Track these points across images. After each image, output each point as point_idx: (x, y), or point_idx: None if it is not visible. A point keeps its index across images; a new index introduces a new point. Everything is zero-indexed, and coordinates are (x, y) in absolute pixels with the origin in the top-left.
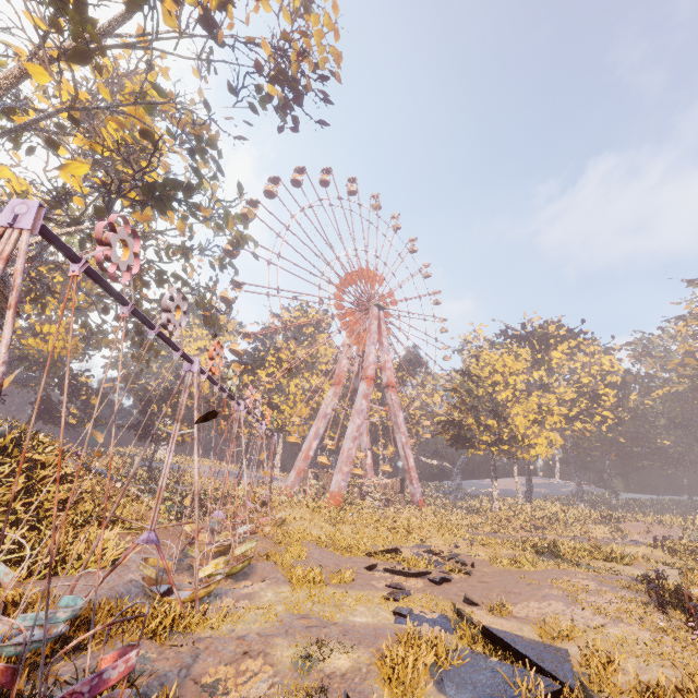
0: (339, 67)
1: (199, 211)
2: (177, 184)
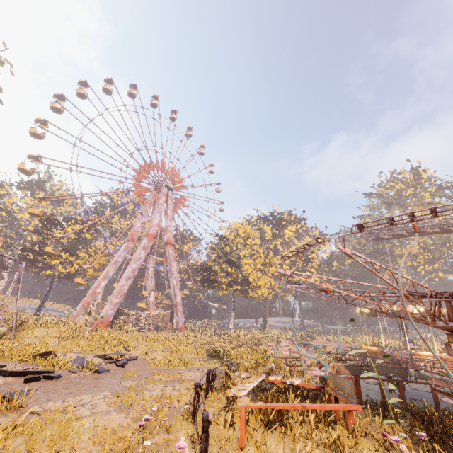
0: None
1: None
2: None
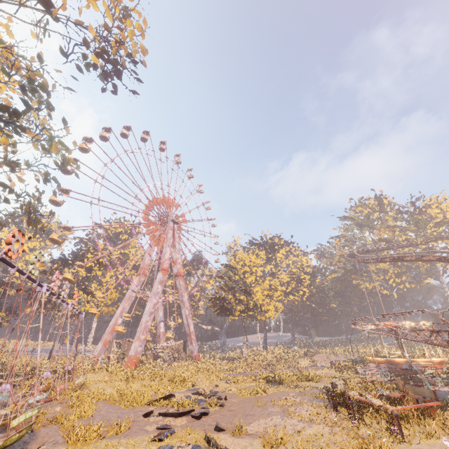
0: (144, 55)
1: (24, 132)
2: (3, 107)
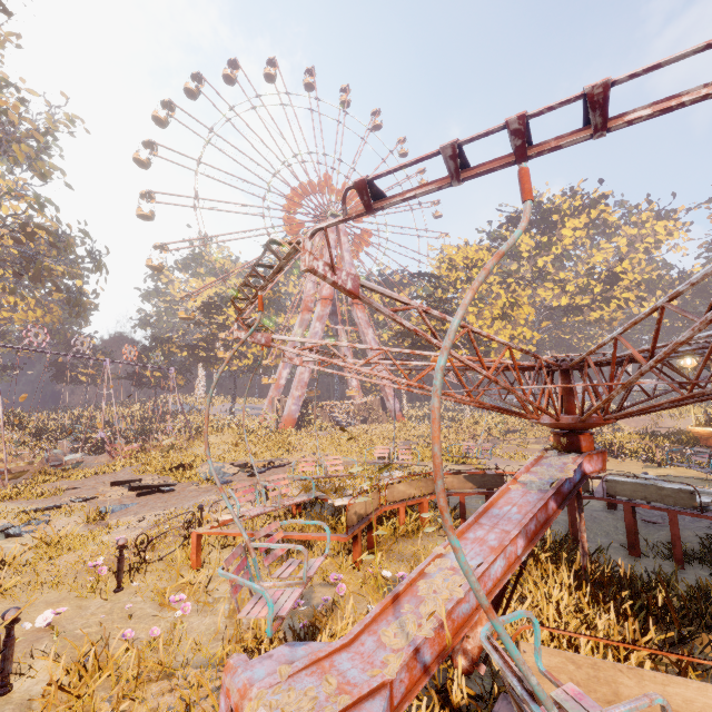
0: None
1: None
2: None
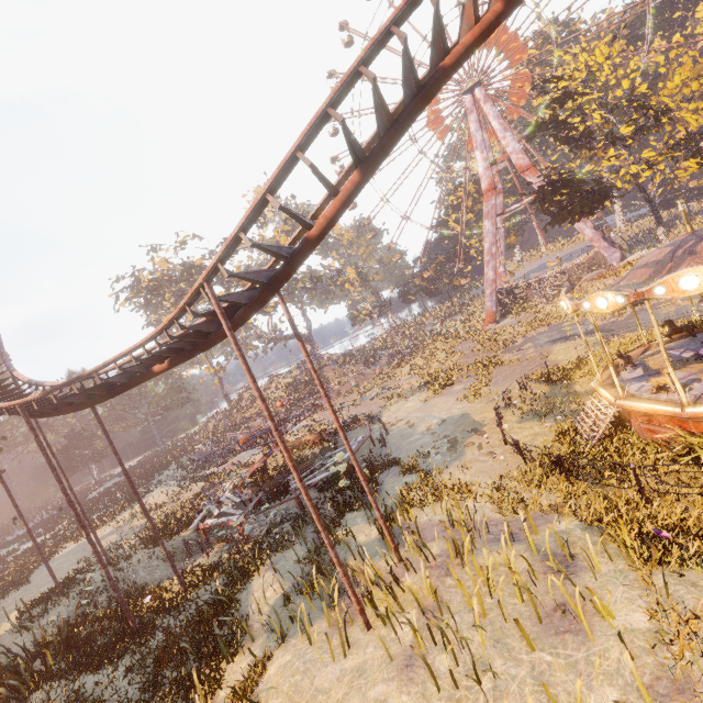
0: None
1: None
2: None
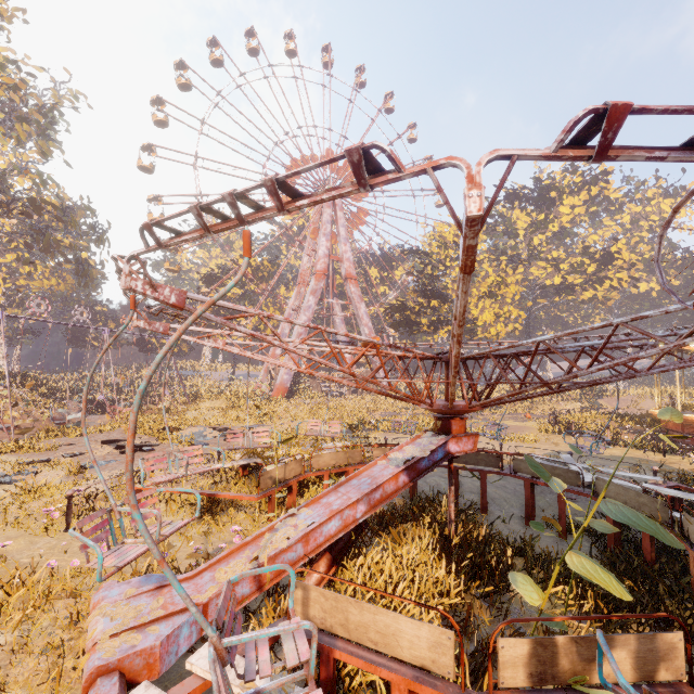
0: None
1: None
2: None
